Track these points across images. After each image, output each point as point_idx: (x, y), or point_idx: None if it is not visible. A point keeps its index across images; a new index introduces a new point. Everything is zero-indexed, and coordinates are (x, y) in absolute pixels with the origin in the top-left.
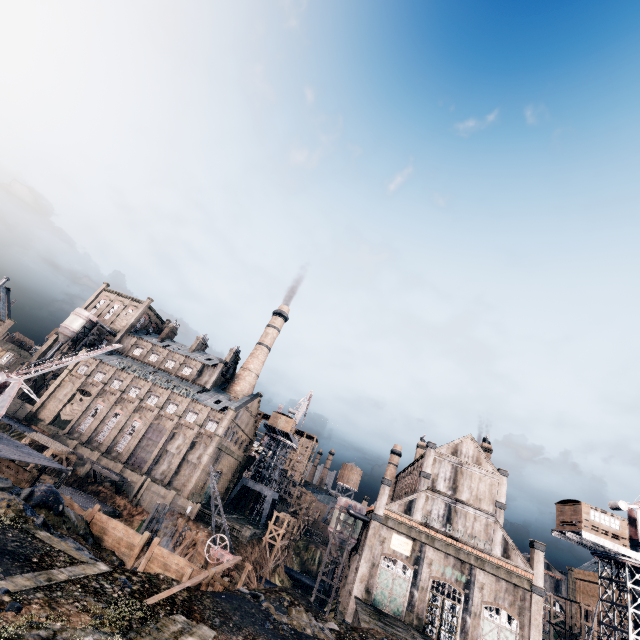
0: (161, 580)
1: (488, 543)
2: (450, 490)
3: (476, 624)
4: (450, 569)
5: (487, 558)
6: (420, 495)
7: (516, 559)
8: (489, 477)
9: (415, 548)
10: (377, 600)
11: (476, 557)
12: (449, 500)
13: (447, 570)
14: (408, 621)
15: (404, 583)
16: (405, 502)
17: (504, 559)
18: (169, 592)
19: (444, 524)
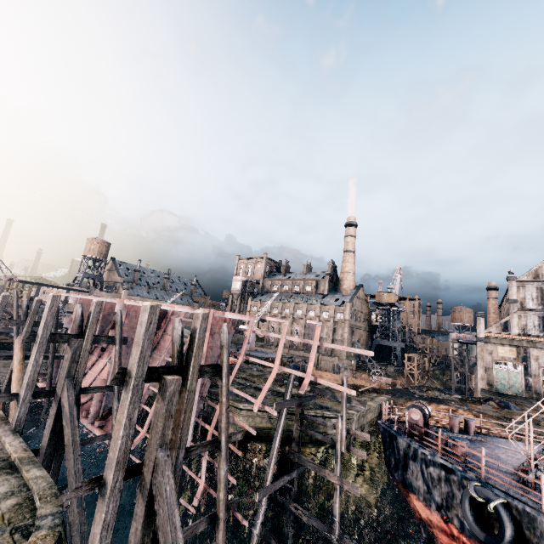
0: (359, 386)
1: None
2: (540, 306)
3: None
4: None
5: None
6: (512, 316)
7: None
8: None
9: (520, 352)
10: (499, 388)
11: None
12: (541, 313)
13: None
14: (528, 396)
15: (517, 375)
16: (500, 324)
17: None
18: (364, 388)
19: (541, 330)
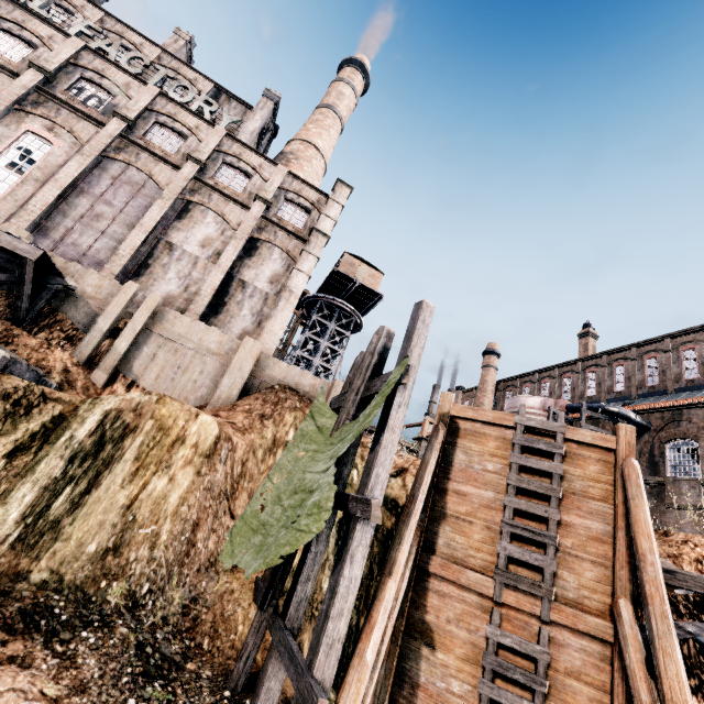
0: None
1: None
2: None
3: None
4: None
5: None
6: None
7: None
8: None
9: None
10: None
11: None
12: None
13: None
14: None
15: None
16: None
17: None
18: None
19: None
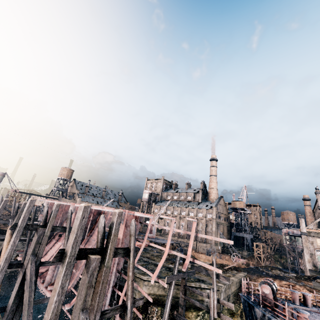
0: (224, 265)
1: None
2: None
3: None
4: None
5: None
6: None
7: None
8: None
9: None
10: None
11: None
12: None
13: None
14: None
15: None
16: (316, 223)
17: None
18: (228, 267)
19: None
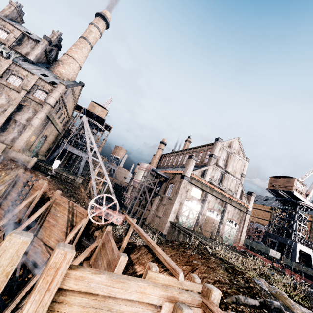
0: None
1: (235, 193)
2: (224, 166)
3: (223, 228)
4: (217, 205)
5: (234, 200)
6: (210, 167)
7: (244, 200)
8: (242, 161)
9: (203, 195)
10: (180, 221)
11: (230, 199)
12: (223, 171)
13: (215, 205)
14: (196, 230)
15: (195, 212)
16: (202, 170)
17: (240, 200)
18: None
19: (218, 183)
